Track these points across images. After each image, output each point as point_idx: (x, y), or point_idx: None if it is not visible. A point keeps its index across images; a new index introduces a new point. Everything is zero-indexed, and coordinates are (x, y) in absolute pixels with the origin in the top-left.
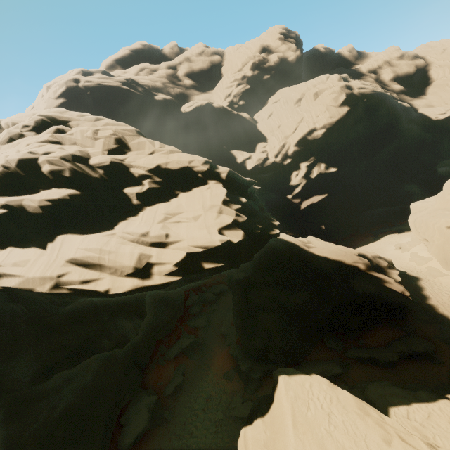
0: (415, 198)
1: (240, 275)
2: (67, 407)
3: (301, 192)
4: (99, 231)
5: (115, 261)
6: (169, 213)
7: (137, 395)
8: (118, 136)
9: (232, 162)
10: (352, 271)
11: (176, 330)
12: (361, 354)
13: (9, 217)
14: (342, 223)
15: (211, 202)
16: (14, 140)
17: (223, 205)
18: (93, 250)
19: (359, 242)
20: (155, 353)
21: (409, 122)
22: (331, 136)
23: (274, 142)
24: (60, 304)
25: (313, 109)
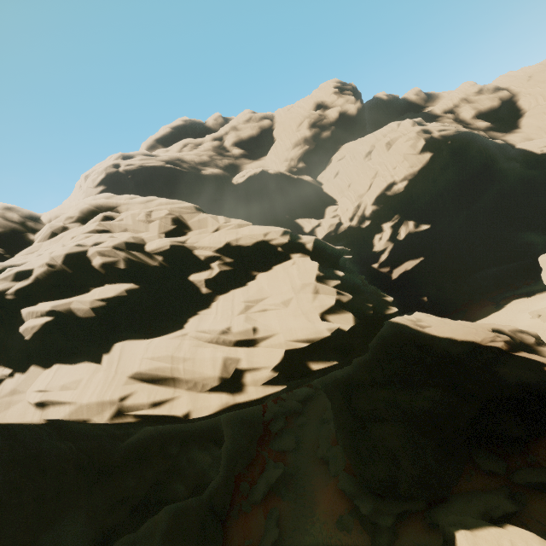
0: (539, 250)
1: (337, 373)
2: None
3: (389, 258)
4: (165, 333)
5: (193, 371)
6: (249, 300)
7: None
8: (175, 216)
9: (298, 233)
10: (493, 354)
11: (257, 457)
12: (537, 478)
13: (55, 326)
14: (449, 292)
15: (301, 280)
16: (57, 234)
17: (318, 283)
18: (162, 359)
19: (477, 314)
20: (236, 494)
21: (508, 161)
22: (415, 188)
23: (346, 203)
24: (121, 438)
25: (387, 160)
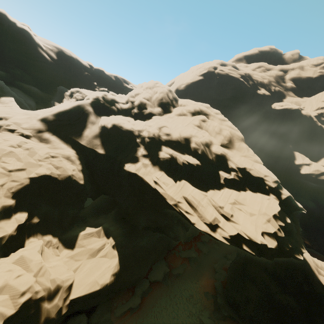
0: None
1: None
2: (144, 245)
3: None
4: (200, 189)
5: (203, 212)
6: (237, 200)
7: (161, 260)
8: (230, 136)
9: (289, 160)
10: None
11: (190, 242)
12: None
13: (169, 160)
14: None
15: (266, 210)
16: (181, 115)
17: (273, 218)
18: (195, 199)
19: None
20: (176, 247)
21: None
22: None
23: None
24: (168, 208)
25: None
